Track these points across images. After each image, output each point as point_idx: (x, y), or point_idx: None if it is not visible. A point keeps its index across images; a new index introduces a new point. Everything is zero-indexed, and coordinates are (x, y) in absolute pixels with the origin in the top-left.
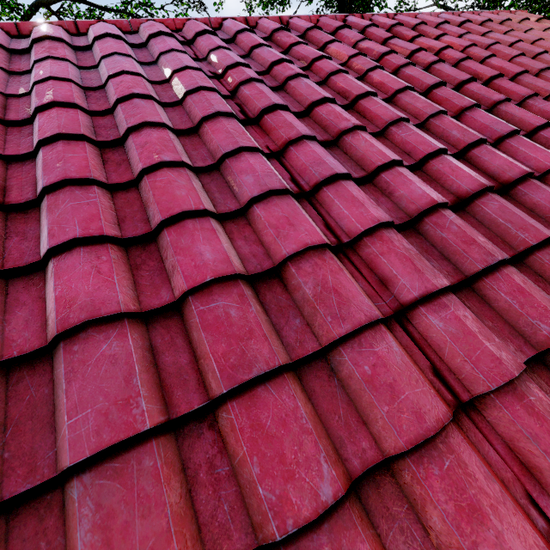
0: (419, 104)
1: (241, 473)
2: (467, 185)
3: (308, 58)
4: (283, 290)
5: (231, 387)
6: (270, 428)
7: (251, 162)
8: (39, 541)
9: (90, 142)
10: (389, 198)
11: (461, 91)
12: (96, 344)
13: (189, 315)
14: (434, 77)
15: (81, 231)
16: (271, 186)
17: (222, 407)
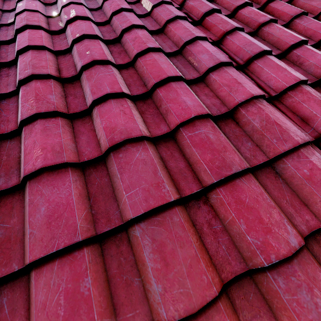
0: (314, 2)
1: (231, 228)
2: None
3: None
4: (235, 125)
5: (219, 179)
6: (248, 203)
7: (204, 46)
8: (119, 257)
9: (101, 40)
10: (299, 67)
11: None
12: (132, 153)
13: (181, 139)
14: None
15: (110, 90)
16: (221, 59)
17: (211, 192)
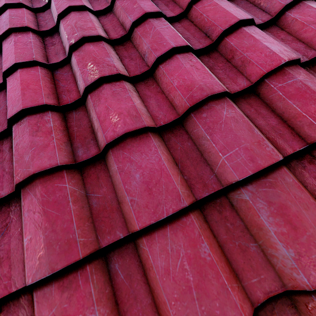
0: None
1: None
2: None
3: None
4: None
5: None
6: None
7: None
8: (225, 223)
9: None
10: None
11: None
12: (218, 111)
13: (267, 93)
14: None
15: (174, 43)
16: None
17: None
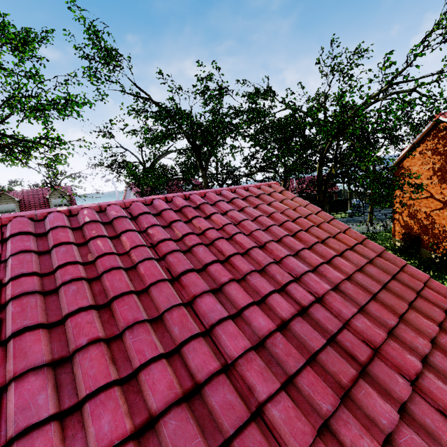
0: (161, 298)
1: None
2: (158, 402)
3: (95, 254)
4: None
5: None
6: None
7: None
8: None
9: None
10: (86, 432)
11: (206, 270)
12: None
13: None
14: (184, 266)
15: None
16: None
17: None
